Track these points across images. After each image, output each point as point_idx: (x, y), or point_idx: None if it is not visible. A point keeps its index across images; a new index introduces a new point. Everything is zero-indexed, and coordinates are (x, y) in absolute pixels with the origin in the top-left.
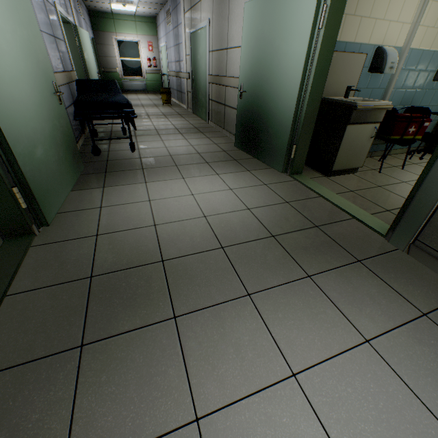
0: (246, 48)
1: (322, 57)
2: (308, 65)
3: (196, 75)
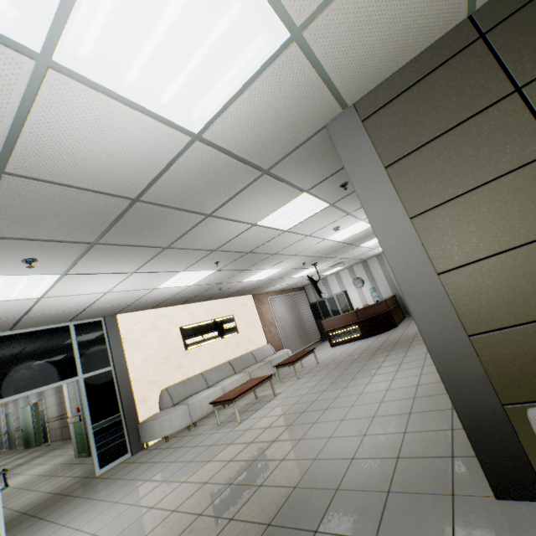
0: (22, 418)
1: (37, 416)
2: (34, 418)
3: (10, 430)
